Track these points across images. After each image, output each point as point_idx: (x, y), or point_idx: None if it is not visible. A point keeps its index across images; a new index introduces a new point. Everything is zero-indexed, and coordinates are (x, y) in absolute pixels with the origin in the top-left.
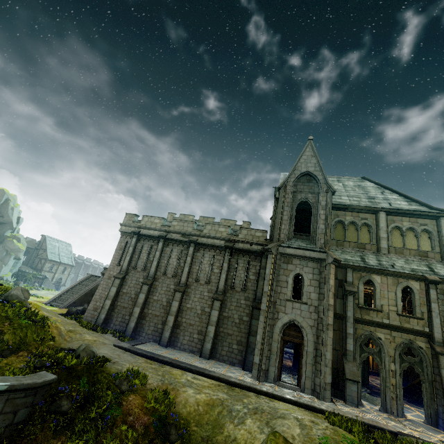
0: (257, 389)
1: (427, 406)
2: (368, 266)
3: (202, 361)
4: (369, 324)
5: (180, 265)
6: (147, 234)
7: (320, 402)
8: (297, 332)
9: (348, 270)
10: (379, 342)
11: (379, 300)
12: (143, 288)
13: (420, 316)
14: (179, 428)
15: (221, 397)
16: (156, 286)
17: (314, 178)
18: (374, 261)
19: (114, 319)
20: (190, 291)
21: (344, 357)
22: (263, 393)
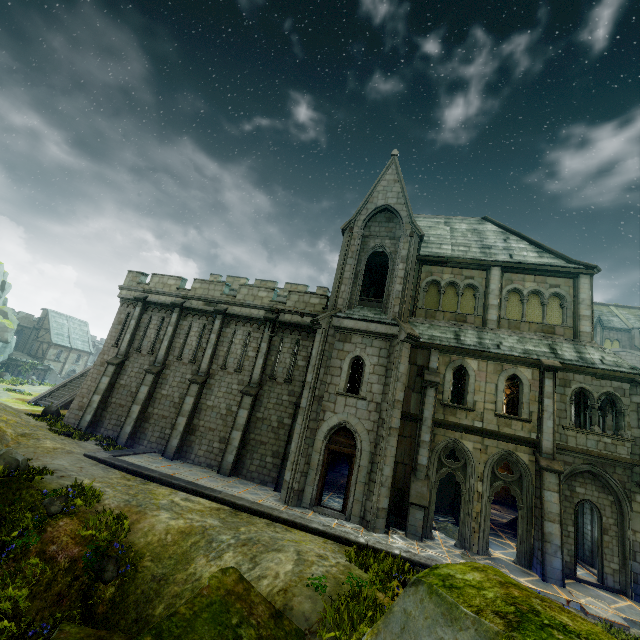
0: (272, 515)
1: (520, 541)
2: (460, 346)
3: (216, 479)
4: (453, 428)
5: (201, 346)
6: (157, 302)
7: (368, 533)
8: (349, 439)
9: (433, 351)
10: (466, 453)
11: (471, 394)
12: (147, 379)
13: (527, 418)
14: (123, 563)
15: (208, 524)
16: (166, 376)
17: (396, 216)
18: (474, 339)
19: (105, 421)
20: (213, 383)
21: (413, 474)
22: (281, 520)
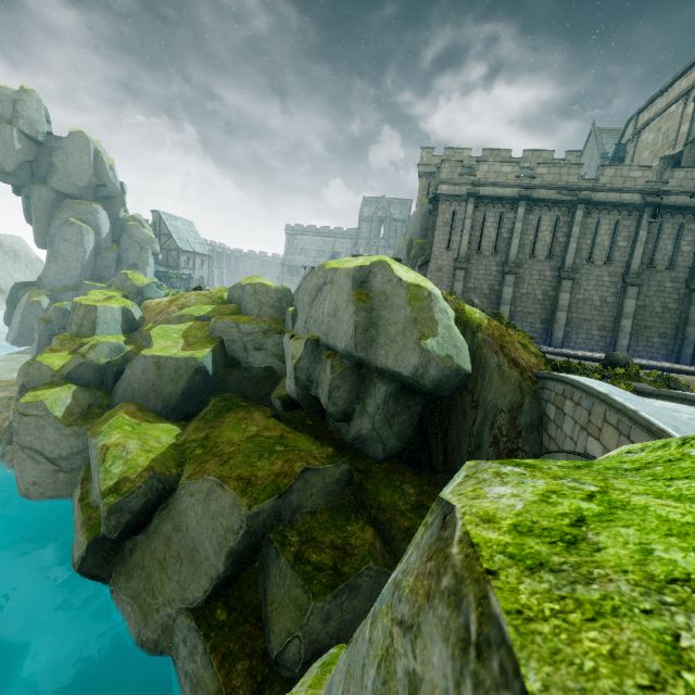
0: None
1: None
2: None
3: None
4: None
5: (557, 241)
6: (492, 196)
7: None
8: None
9: None
10: None
11: None
12: (508, 280)
13: None
14: None
15: None
16: (521, 275)
17: None
18: None
19: None
20: (579, 278)
21: None
22: None
